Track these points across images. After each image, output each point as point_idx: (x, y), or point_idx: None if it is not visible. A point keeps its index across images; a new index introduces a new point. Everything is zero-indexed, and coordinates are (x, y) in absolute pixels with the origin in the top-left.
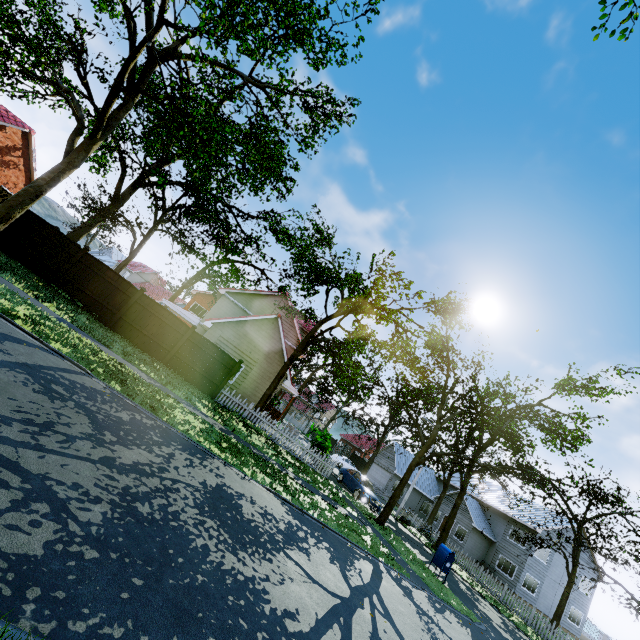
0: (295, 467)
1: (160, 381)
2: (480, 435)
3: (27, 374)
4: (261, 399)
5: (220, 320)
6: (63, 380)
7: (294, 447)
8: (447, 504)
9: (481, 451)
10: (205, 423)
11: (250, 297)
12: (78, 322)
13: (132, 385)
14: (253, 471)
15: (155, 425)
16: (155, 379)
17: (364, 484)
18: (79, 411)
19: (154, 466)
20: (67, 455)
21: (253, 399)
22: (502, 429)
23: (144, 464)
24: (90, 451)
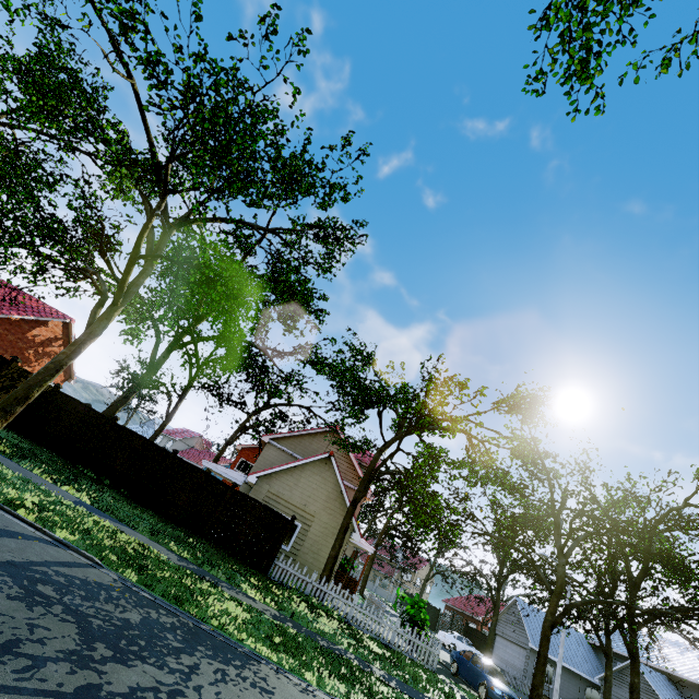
0: (384, 660)
1: (194, 561)
2: (625, 565)
3: (7, 575)
4: (326, 564)
5: (265, 472)
6: (57, 577)
7: (379, 628)
8: (621, 687)
9: (636, 590)
10: (251, 610)
11: (297, 439)
12: (100, 503)
13: (154, 571)
14: (320, 676)
15: (177, 624)
16: (188, 559)
17: (489, 672)
18: (66, 618)
19: (162, 690)
20: (23, 691)
21: (317, 567)
22: (652, 551)
23: (147, 689)
24: (64, 679)
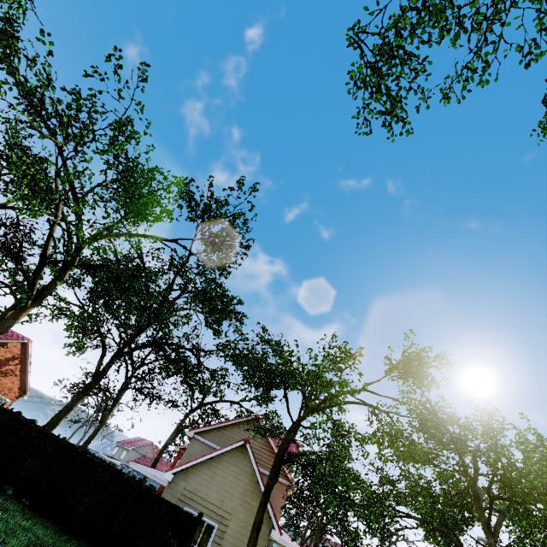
0: None
1: None
2: None
3: None
4: None
5: (182, 466)
6: None
7: None
8: None
9: None
10: None
11: (220, 431)
12: None
13: None
14: None
15: None
16: None
17: None
18: None
19: None
20: None
21: None
22: None
23: None
24: None
